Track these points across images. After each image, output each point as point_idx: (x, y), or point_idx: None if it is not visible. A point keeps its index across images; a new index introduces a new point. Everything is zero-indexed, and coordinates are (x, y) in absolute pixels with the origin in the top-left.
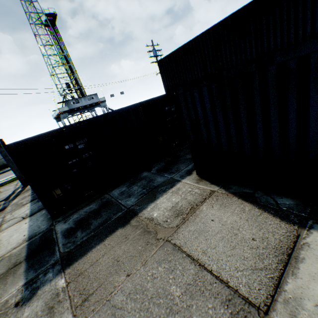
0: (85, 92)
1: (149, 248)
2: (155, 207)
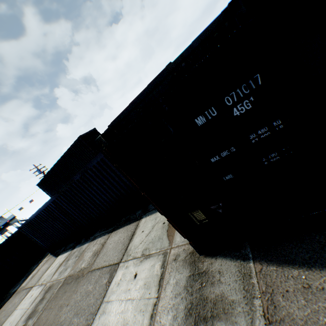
0: None
1: (16, 297)
2: (26, 281)
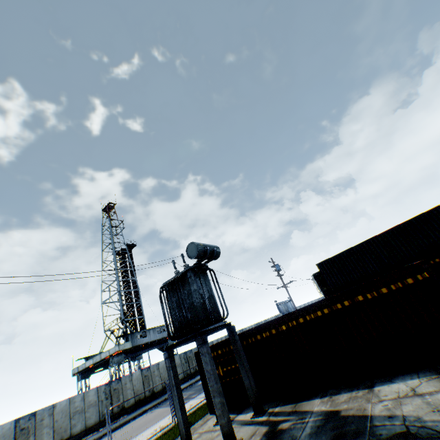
0: (144, 325)
1: None
2: None
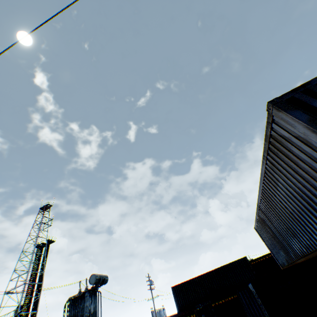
0: None
1: None
2: None
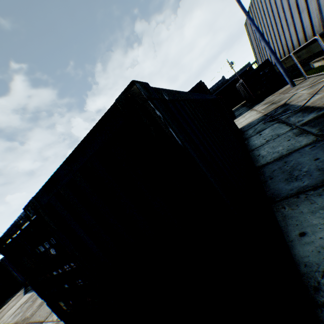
0: None
1: None
2: None
